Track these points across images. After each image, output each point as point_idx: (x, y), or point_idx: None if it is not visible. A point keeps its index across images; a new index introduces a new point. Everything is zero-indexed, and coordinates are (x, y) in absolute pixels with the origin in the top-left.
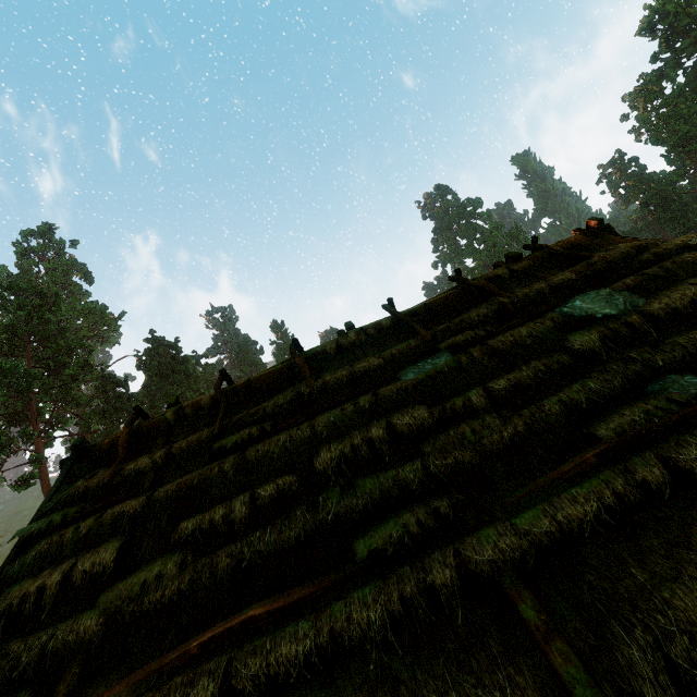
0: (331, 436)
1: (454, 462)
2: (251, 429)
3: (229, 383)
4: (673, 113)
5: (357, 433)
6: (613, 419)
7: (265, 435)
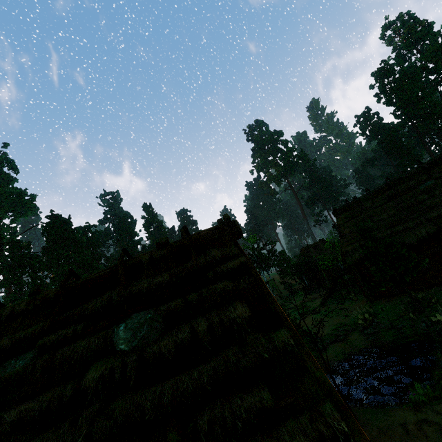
0: None
1: None
2: None
3: None
4: (399, 87)
5: None
6: None
7: None
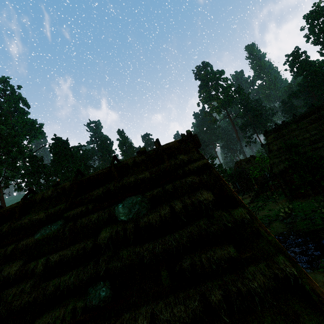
0: None
1: None
2: None
3: None
4: None
5: None
6: (47, 316)
7: None
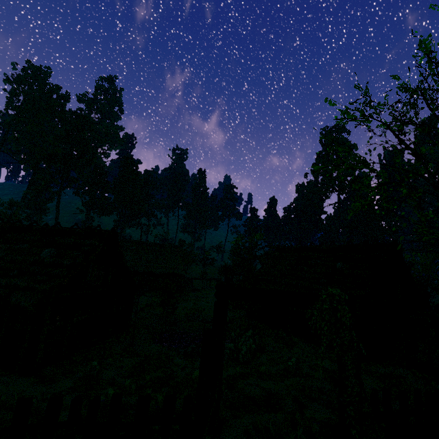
0: None
1: None
2: None
3: (20, 223)
4: None
5: None
6: None
7: None
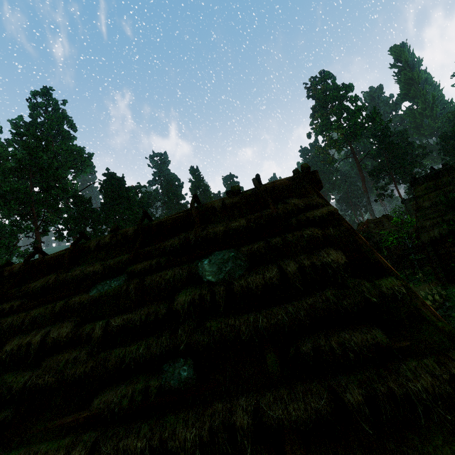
0: (29, 328)
1: (41, 383)
2: (7, 305)
3: (42, 255)
4: None
5: (31, 335)
6: (110, 393)
7: (14, 310)
